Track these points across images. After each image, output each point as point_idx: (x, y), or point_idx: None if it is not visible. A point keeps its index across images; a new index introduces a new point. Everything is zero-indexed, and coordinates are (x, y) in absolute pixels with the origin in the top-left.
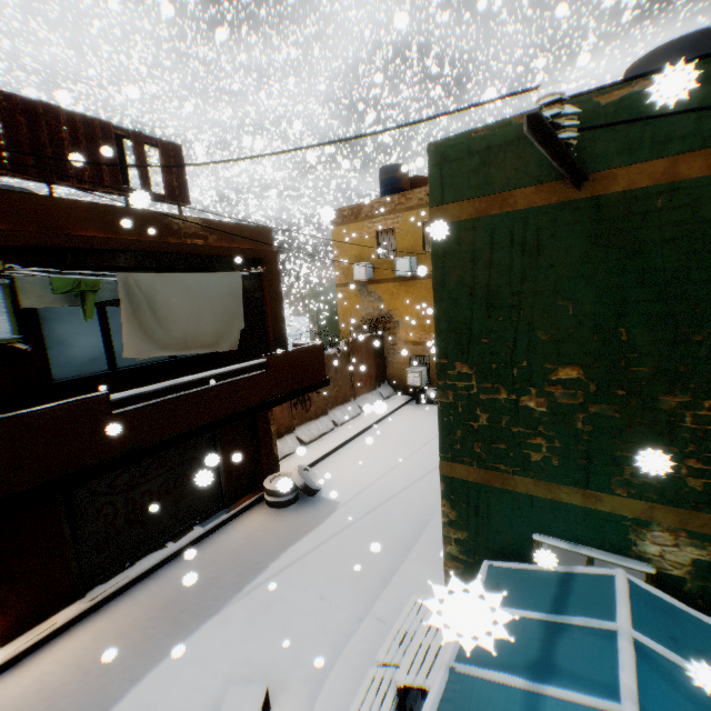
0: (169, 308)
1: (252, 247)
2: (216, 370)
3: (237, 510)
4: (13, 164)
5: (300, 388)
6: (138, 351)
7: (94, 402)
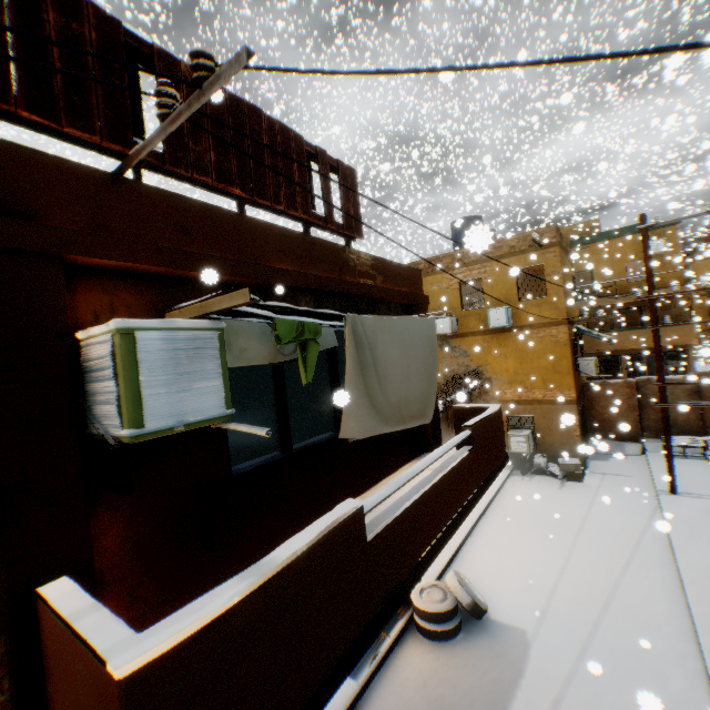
0: (385, 363)
1: (408, 290)
2: (438, 451)
3: (388, 644)
4: (216, 171)
5: (494, 469)
6: (361, 428)
7: (350, 522)
